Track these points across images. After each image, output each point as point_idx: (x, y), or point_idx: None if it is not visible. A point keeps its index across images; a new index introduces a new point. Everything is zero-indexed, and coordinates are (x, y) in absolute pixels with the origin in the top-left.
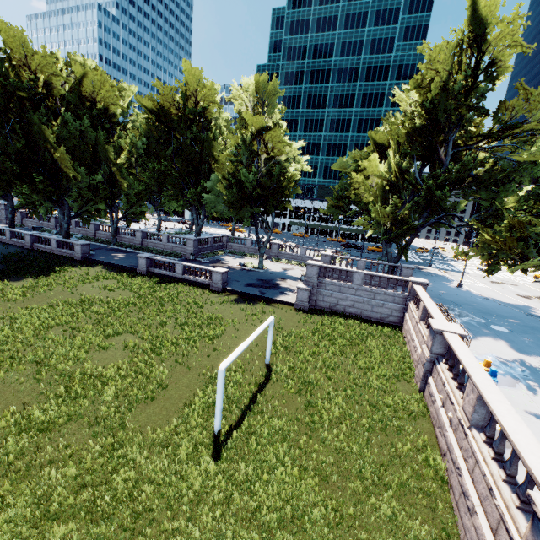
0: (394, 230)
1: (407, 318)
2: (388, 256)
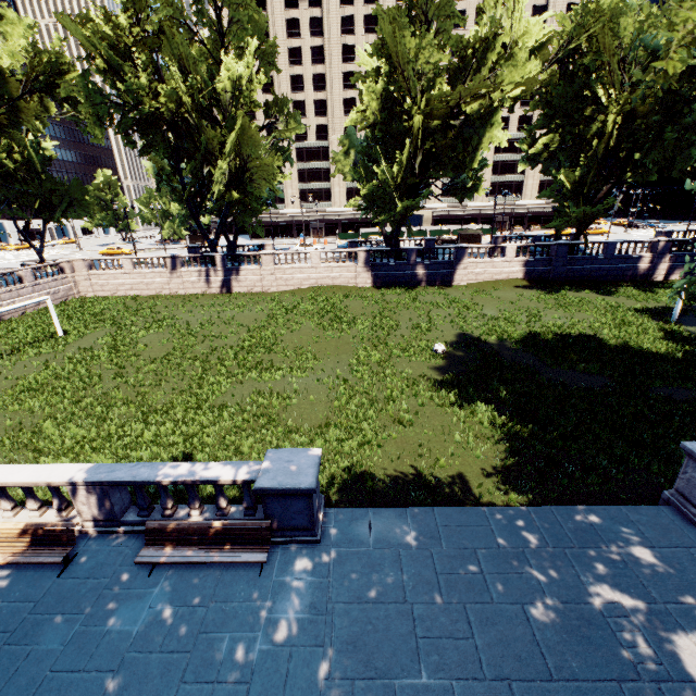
0: None
1: None
2: None
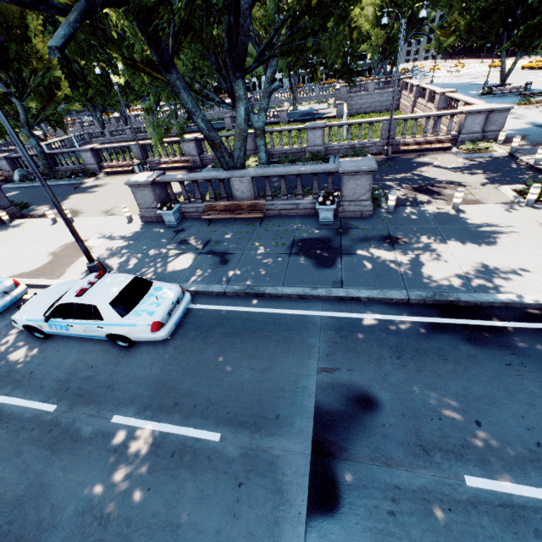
0: (387, 49)
1: (401, 101)
2: (384, 72)
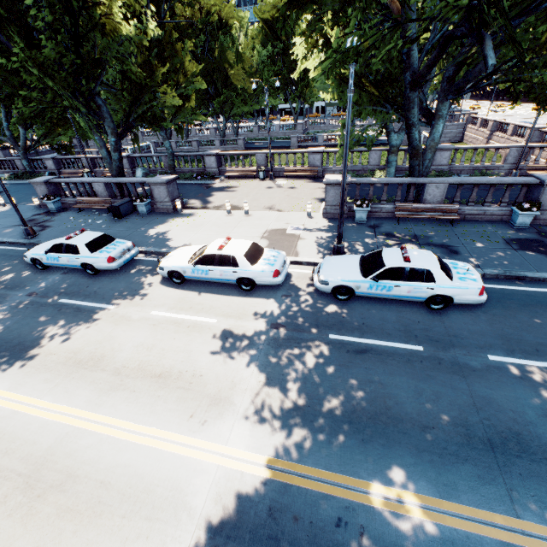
0: None
1: (467, 133)
2: None
